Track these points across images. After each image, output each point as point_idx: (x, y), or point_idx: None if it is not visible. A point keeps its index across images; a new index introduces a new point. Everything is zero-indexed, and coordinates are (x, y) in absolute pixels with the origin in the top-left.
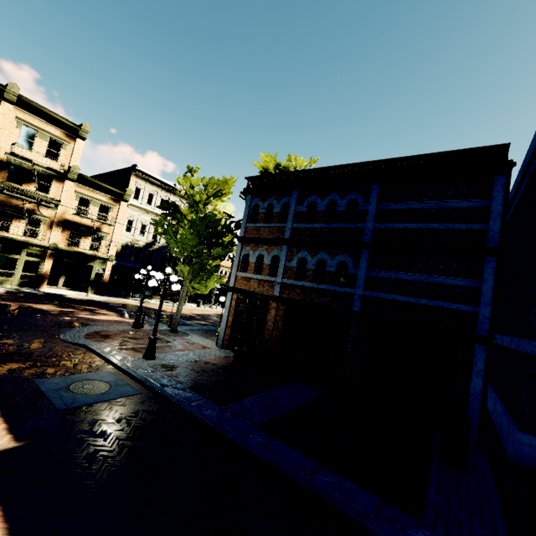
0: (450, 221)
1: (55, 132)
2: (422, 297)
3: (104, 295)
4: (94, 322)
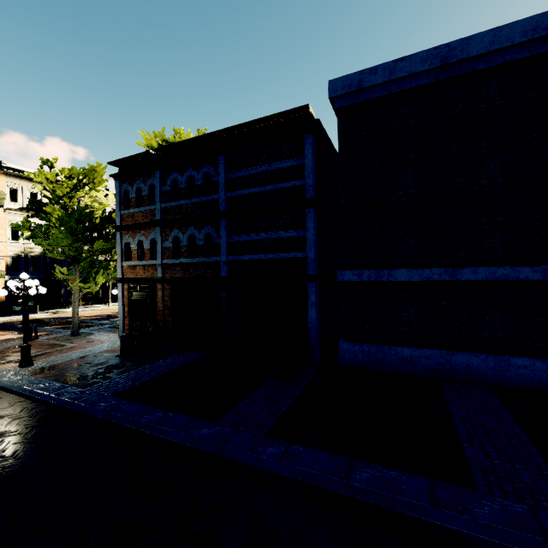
0: (281, 181)
1: None
2: (270, 253)
3: (4, 315)
4: None
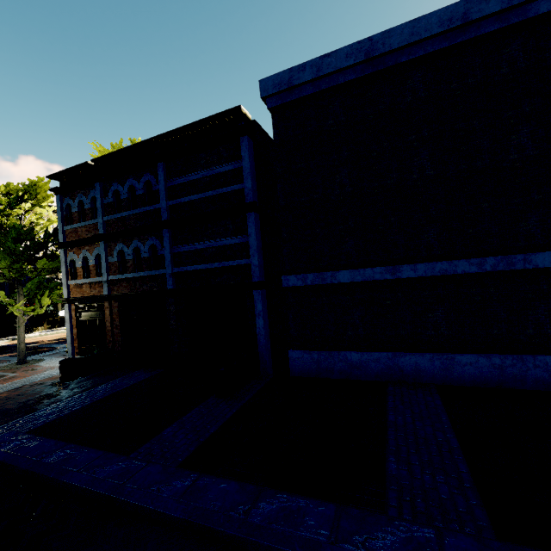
0: (221, 186)
1: None
2: (215, 261)
3: None
4: None
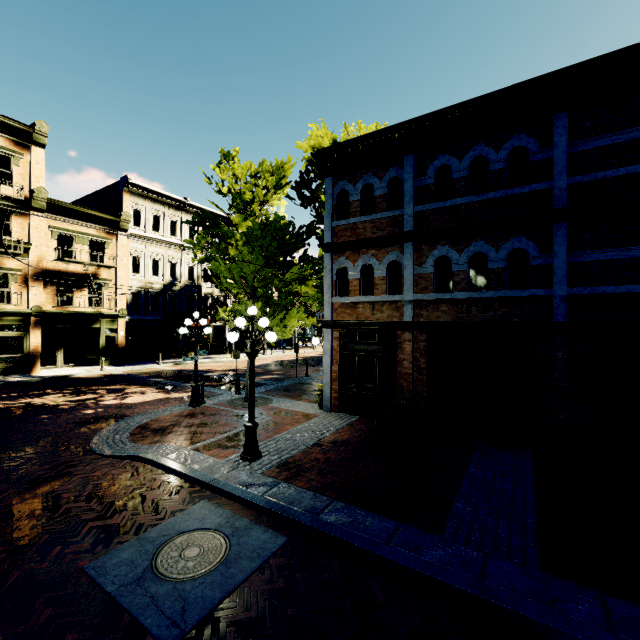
0: None
1: None
2: None
3: (123, 364)
4: (130, 408)
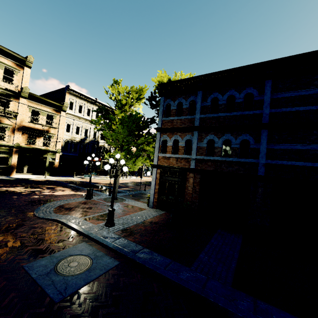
0: None
1: (8, 63)
2: (317, 162)
3: (56, 176)
4: (56, 197)
